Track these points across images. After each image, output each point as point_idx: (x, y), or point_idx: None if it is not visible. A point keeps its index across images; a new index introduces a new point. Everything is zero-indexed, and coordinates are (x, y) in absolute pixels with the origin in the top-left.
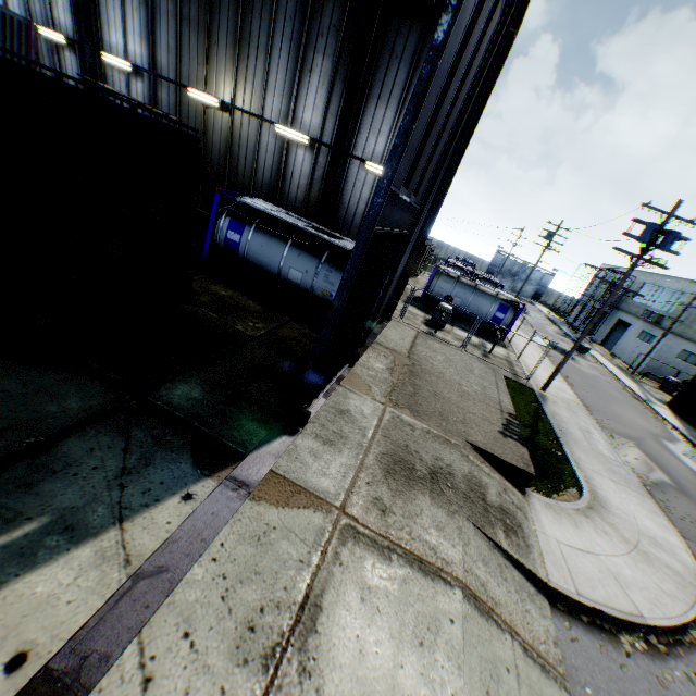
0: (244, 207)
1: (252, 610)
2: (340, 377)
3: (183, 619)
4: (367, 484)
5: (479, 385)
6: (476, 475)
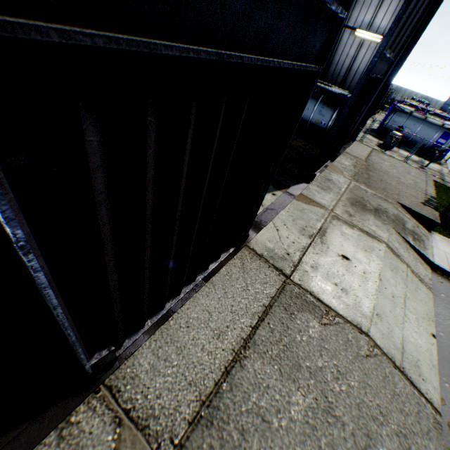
0: None
1: (303, 226)
2: (326, 166)
3: (282, 221)
4: (342, 206)
5: (411, 180)
6: (400, 216)
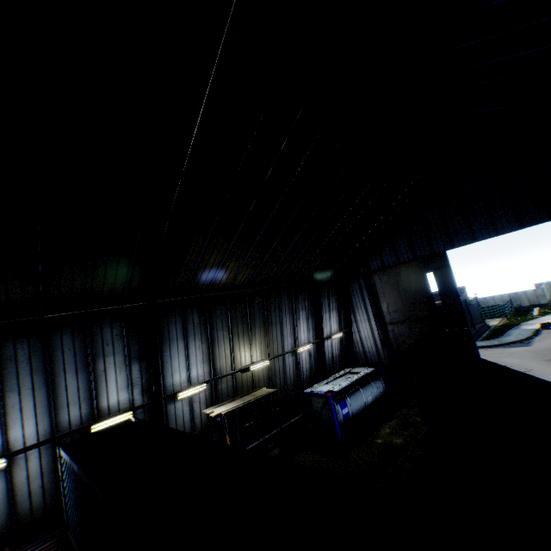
0: (337, 392)
1: None
2: None
3: None
4: None
5: None
6: None
